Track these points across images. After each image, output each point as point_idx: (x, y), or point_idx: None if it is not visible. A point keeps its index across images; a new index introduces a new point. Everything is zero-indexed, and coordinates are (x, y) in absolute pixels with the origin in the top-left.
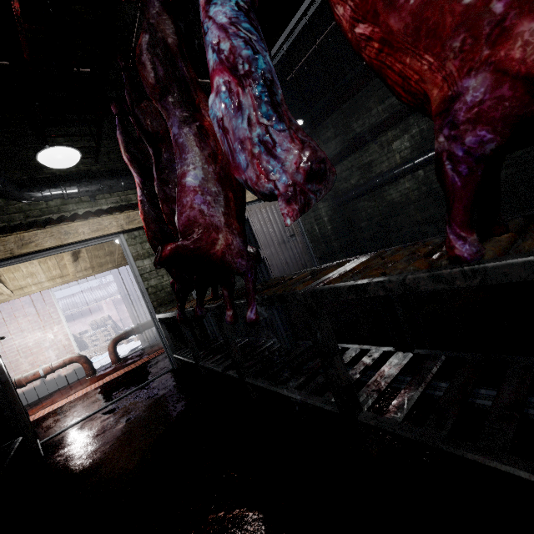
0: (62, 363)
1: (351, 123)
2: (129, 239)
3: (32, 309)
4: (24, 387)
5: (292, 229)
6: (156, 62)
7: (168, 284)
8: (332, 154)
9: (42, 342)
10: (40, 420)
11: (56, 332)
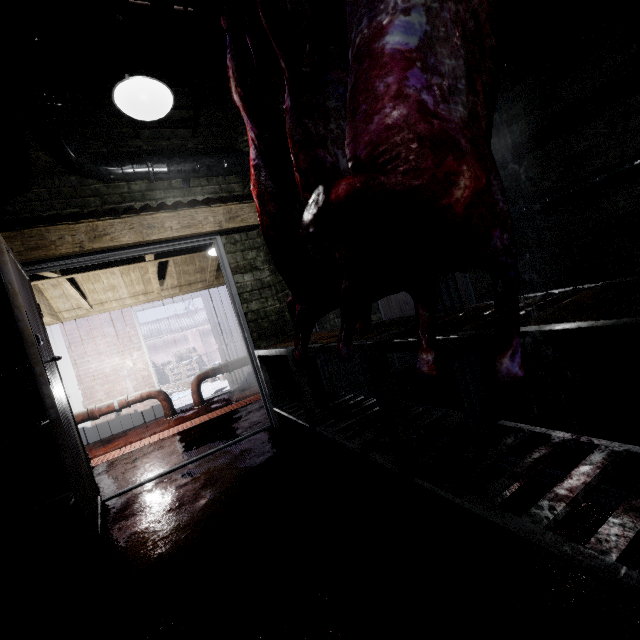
0: (140, 397)
1: (559, 90)
2: (228, 245)
3: (112, 329)
4: (98, 419)
5: None
6: None
7: (273, 311)
8: (516, 142)
9: (119, 369)
10: (108, 465)
11: (135, 359)
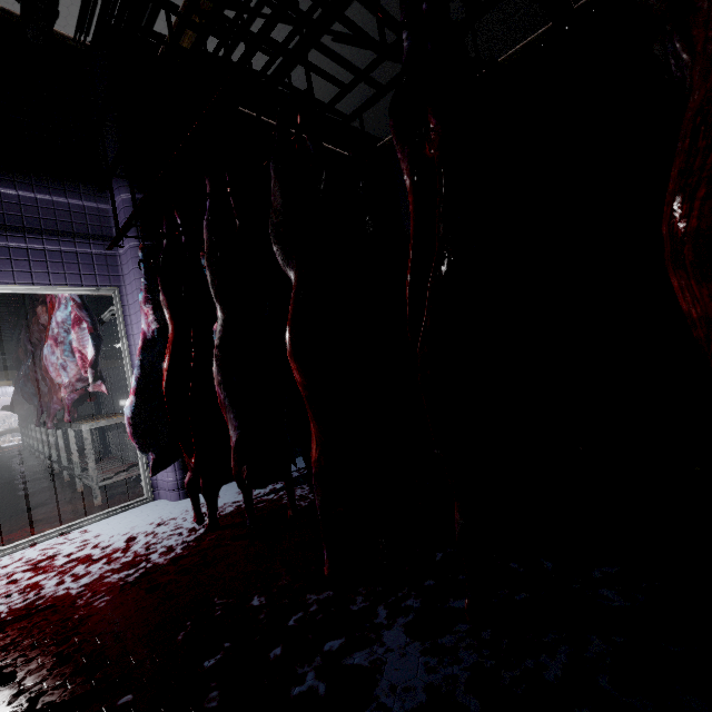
0: None
1: None
2: None
3: None
4: None
5: None
6: (17, 362)
7: None
8: None
9: None
10: None
11: None
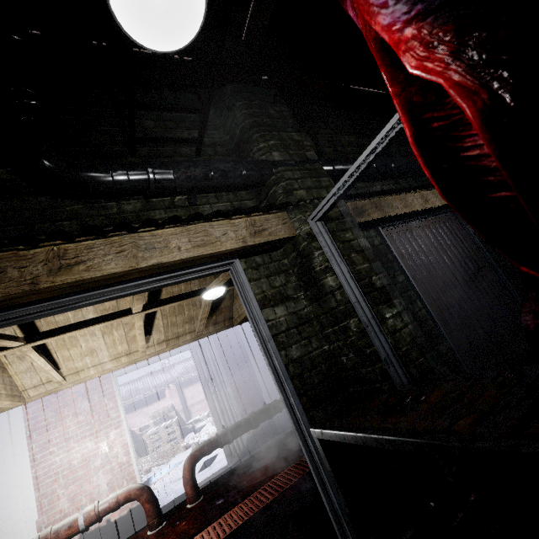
0: (115, 502)
1: None
2: (248, 270)
3: (86, 403)
4: None
5: (474, 260)
6: None
7: (321, 357)
8: None
9: (91, 458)
10: None
11: (112, 441)
